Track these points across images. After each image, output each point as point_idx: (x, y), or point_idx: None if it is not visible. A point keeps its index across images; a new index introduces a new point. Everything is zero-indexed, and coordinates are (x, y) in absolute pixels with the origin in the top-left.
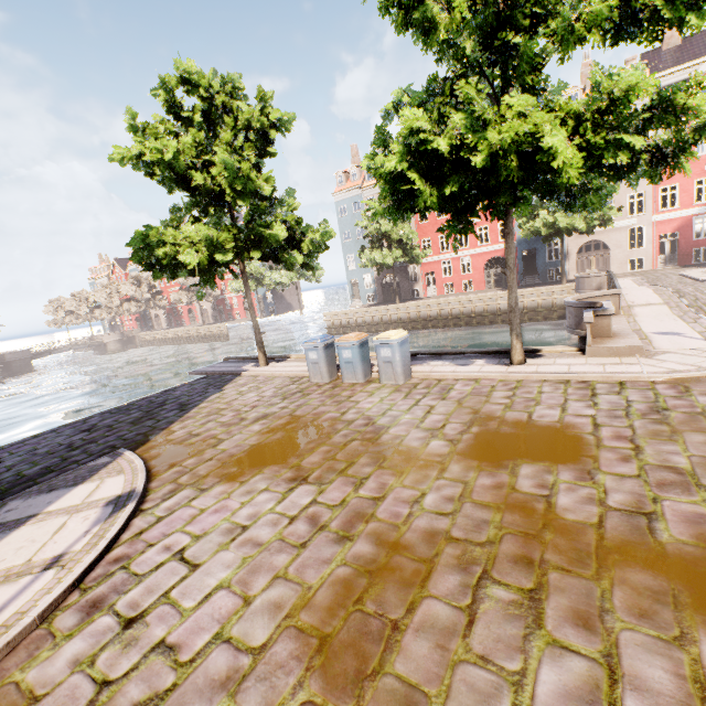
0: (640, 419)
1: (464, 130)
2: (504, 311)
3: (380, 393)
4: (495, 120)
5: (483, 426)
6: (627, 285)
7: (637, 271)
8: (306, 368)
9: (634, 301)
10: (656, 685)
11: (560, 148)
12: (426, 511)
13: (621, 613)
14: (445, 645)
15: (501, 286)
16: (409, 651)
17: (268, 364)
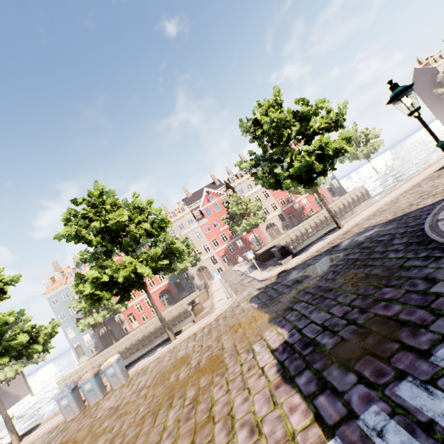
0: (205, 337)
1: (112, 273)
2: (177, 316)
3: (114, 394)
4: (122, 266)
5: (160, 372)
6: (216, 281)
7: (221, 272)
8: (59, 419)
9: (214, 290)
10: (192, 395)
11: (144, 270)
12: (140, 413)
13: (189, 388)
14: (148, 433)
15: (172, 303)
16: (138, 443)
17: (21, 440)
